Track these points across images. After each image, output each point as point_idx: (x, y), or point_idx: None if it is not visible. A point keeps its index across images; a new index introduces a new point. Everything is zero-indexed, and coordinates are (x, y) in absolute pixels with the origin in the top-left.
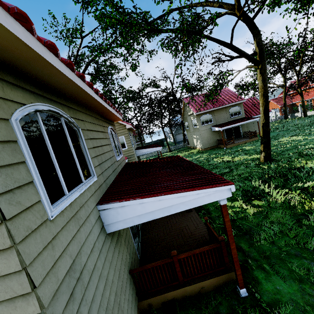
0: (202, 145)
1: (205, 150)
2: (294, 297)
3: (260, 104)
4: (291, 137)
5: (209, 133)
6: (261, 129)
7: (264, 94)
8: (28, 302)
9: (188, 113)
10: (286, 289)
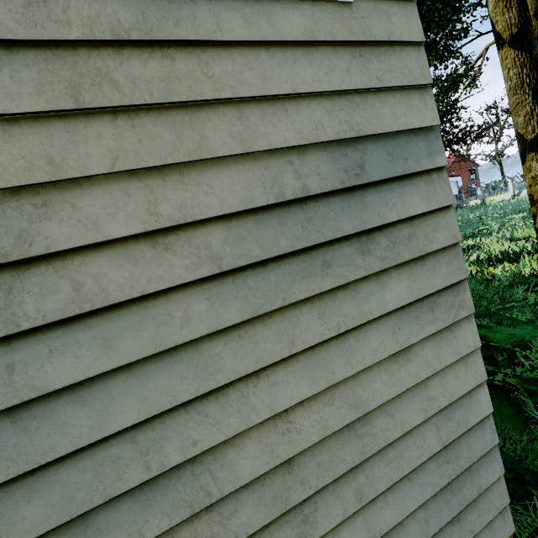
0: None
1: None
2: (535, 334)
3: None
4: None
5: None
6: None
7: None
8: (425, 104)
9: None
10: (521, 332)
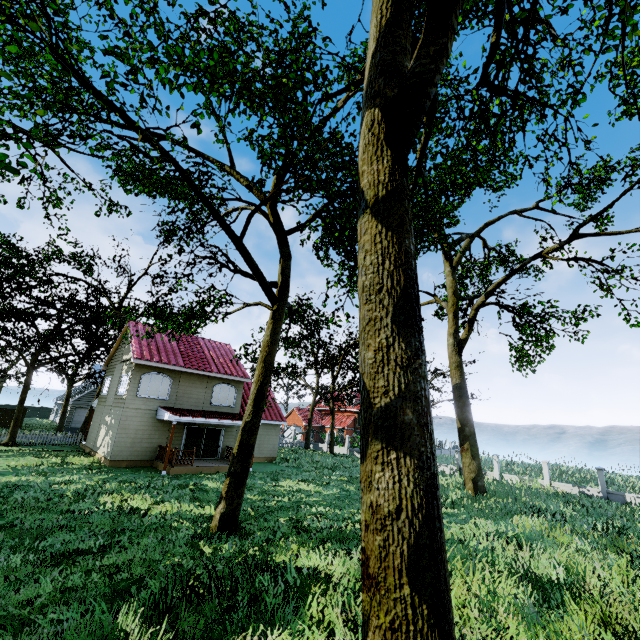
0: (112, 450)
1: (111, 467)
2: None
3: (255, 377)
4: (300, 481)
5: (147, 421)
6: (239, 435)
7: (267, 359)
8: None
9: (123, 354)
10: None
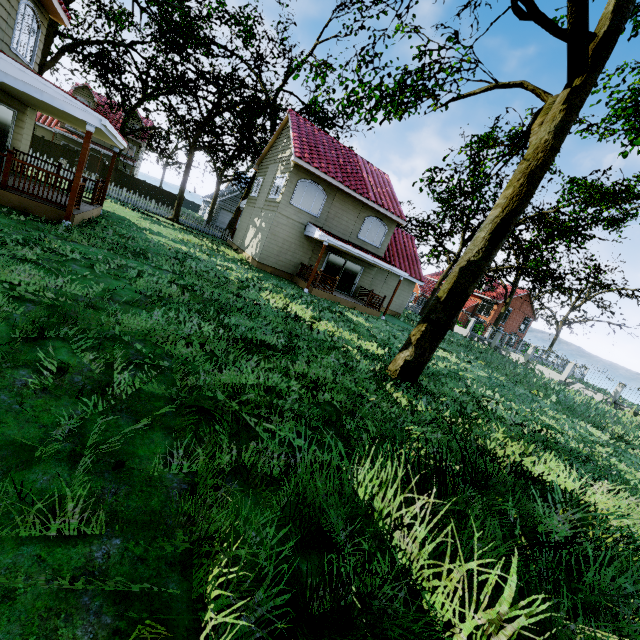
0: (260, 252)
1: (258, 268)
2: None
3: (502, 198)
4: (438, 349)
5: (295, 233)
6: (452, 275)
7: (535, 172)
8: None
9: (279, 153)
10: None
